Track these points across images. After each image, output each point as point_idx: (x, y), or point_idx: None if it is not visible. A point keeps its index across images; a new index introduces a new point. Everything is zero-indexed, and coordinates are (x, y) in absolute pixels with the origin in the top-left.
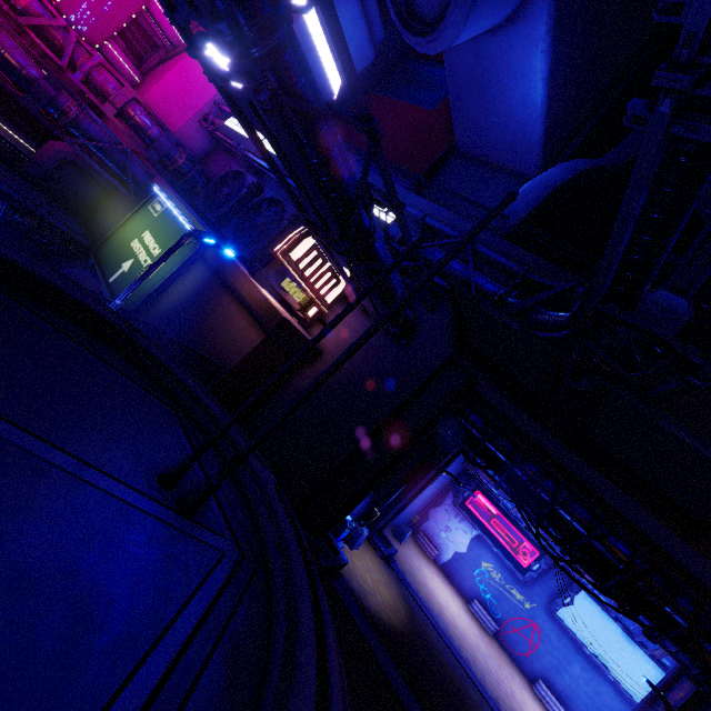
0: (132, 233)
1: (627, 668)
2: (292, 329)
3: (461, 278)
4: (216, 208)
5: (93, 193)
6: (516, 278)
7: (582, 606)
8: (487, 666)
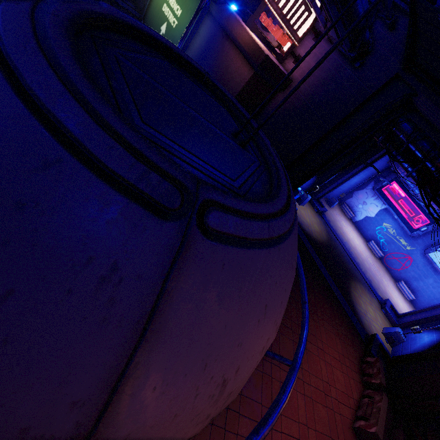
0: None
1: None
2: (272, 64)
3: None
4: None
5: None
6: None
7: None
8: (369, 268)
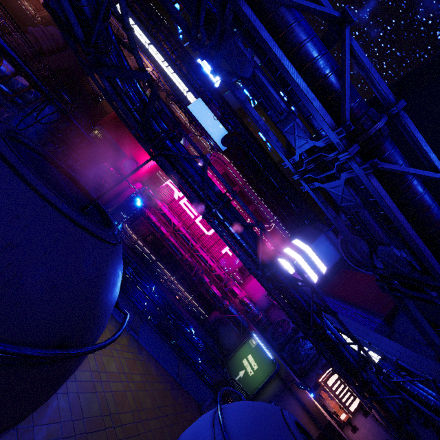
0: (243, 355)
1: None
2: (334, 429)
3: (435, 407)
4: (275, 338)
5: (223, 331)
6: None
7: None
8: None
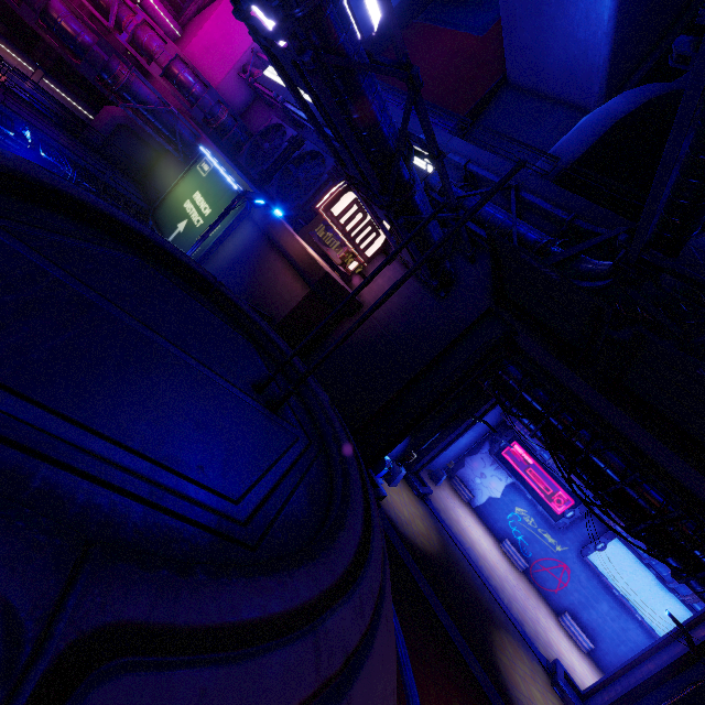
0: (184, 195)
1: (656, 610)
2: (334, 283)
3: (503, 227)
4: (258, 164)
5: (146, 156)
6: (563, 225)
7: (615, 552)
8: (514, 595)
